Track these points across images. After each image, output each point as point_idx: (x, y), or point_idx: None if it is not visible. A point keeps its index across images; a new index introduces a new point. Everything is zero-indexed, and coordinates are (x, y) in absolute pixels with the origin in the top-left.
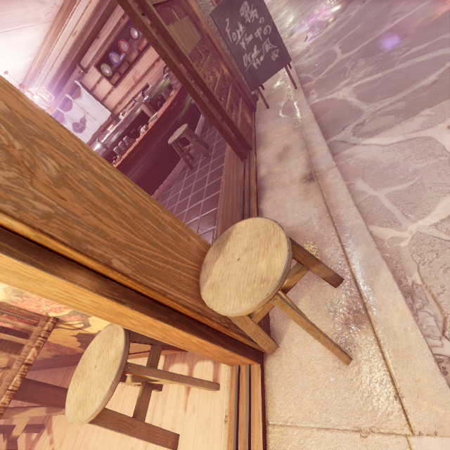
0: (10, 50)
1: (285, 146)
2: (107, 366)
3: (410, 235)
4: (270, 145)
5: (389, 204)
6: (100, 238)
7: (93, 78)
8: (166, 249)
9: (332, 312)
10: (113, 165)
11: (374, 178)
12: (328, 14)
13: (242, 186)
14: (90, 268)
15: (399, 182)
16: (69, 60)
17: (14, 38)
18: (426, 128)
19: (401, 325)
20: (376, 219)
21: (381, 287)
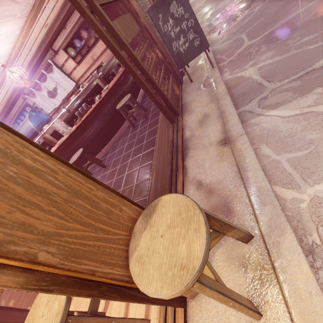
0: None
1: (204, 114)
2: (51, 319)
3: (309, 198)
4: (193, 112)
5: (290, 168)
6: (26, 234)
7: (62, 58)
8: (98, 225)
9: (244, 266)
10: (75, 125)
11: (276, 145)
12: (237, 10)
13: (171, 145)
14: (14, 265)
15: (297, 149)
16: (43, 45)
17: None
18: (319, 104)
19: (306, 288)
20: (279, 181)
21: (286, 248)
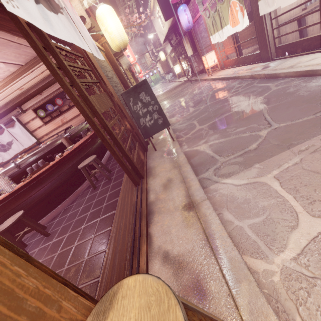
0: None
1: (168, 178)
2: None
3: (279, 269)
4: (157, 176)
5: (253, 235)
6: None
7: (28, 116)
8: None
9: None
10: (22, 182)
11: (236, 210)
12: (188, 106)
13: (135, 209)
14: None
15: (254, 215)
16: (12, 103)
17: None
18: (260, 176)
19: None
20: (246, 249)
21: None
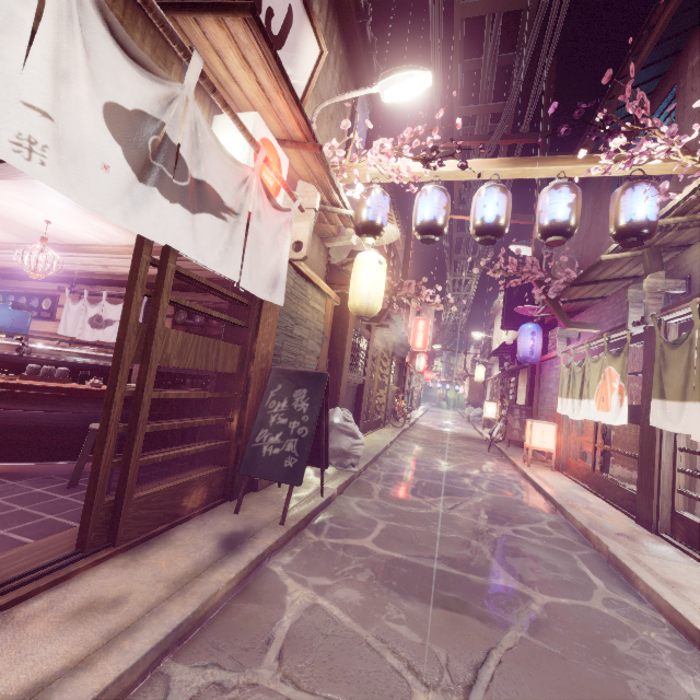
0: (76, 218)
1: (124, 595)
2: None
3: None
4: (131, 569)
5: None
6: None
7: (169, 309)
8: None
9: None
10: None
11: None
12: (424, 484)
13: None
14: None
15: None
16: None
17: (88, 217)
18: None
19: None
20: None
21: None
